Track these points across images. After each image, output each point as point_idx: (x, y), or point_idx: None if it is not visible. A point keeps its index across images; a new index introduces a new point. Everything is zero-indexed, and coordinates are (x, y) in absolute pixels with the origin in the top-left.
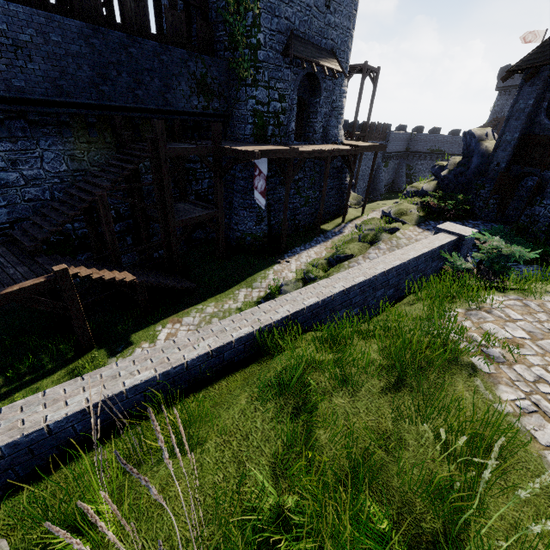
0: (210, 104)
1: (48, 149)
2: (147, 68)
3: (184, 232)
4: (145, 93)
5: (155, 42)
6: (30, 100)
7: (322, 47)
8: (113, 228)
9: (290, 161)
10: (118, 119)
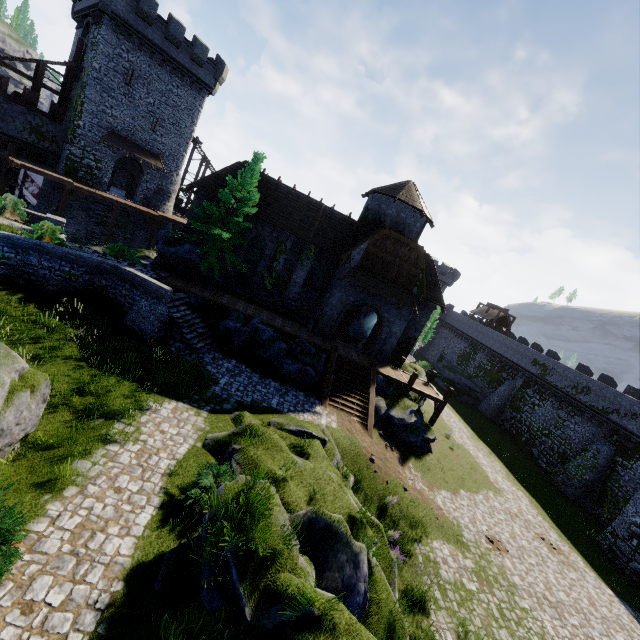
0: (42, 143)
1: None
2: None
3: None
4: None
5: (0, 97)
6: None
7: (147, 149)
8: None
9: (66, 188)
10: None
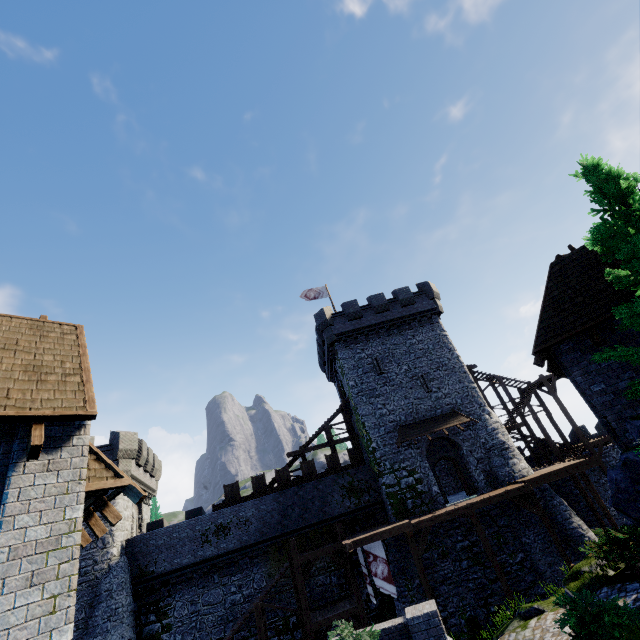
0: (362, 499)
1: (257, 572)
2: (310, 498)
3: (323, 635)
4: (310, 514)
5: (314, 481)
6: (249, 545)
7: (439, 415)
8: (263, 633)
9: (407, 536)
10: (292, 538)
